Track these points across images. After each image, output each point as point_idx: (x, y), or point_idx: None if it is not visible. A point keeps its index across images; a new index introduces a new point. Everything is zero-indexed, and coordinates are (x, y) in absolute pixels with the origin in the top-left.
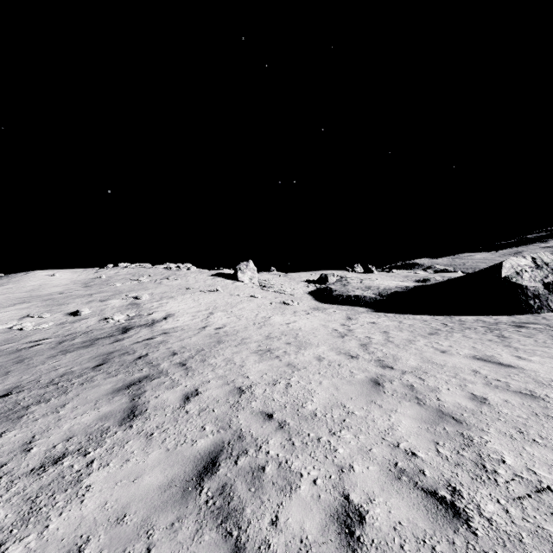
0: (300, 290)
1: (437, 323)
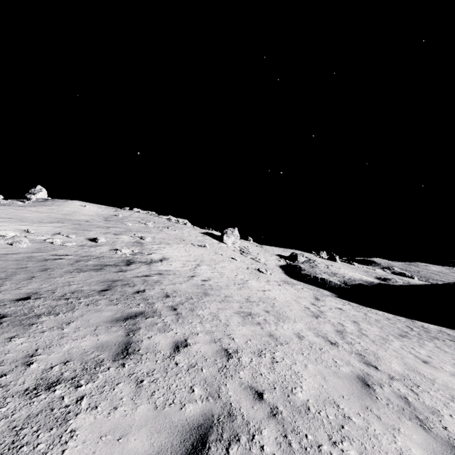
0: (272, 262)
1: (402, 324)
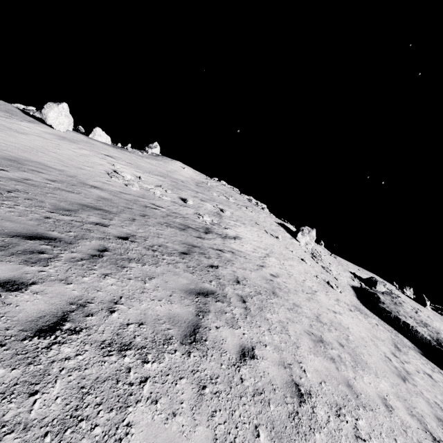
0: (344, 279)
1: None
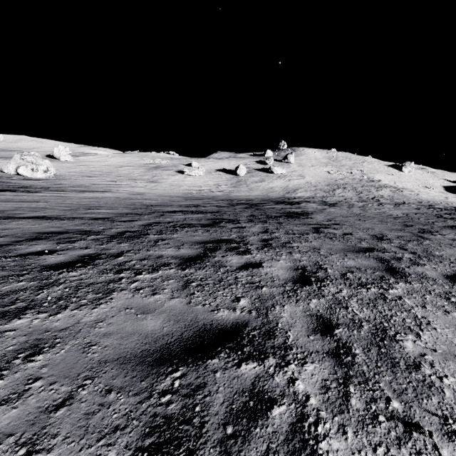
0: (438, 184)
1: None
